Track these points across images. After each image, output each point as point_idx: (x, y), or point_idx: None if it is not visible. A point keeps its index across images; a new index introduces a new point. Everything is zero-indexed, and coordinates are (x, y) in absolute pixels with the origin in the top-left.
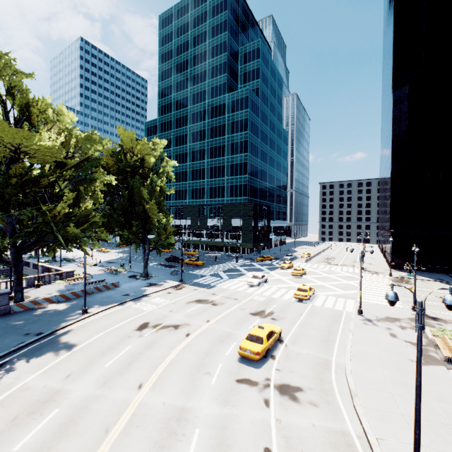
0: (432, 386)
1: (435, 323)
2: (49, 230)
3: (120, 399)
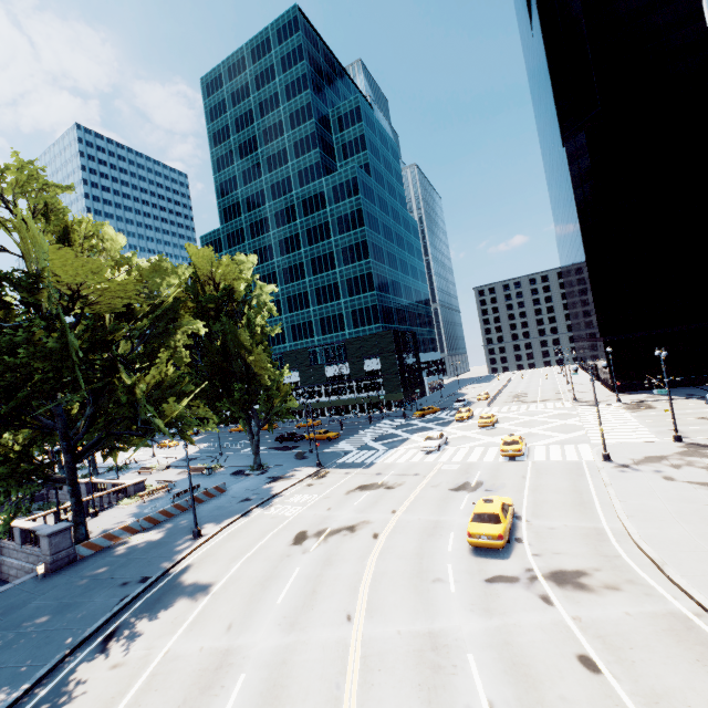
0: None
1: None
2: (131, 414)
3: (330, 641)
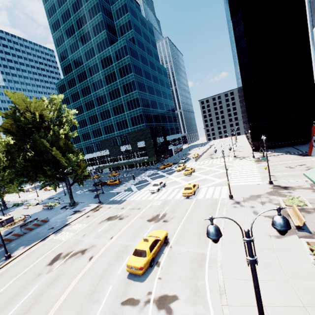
0: (288, 261)
1: (286, 192)
2: None
3: None
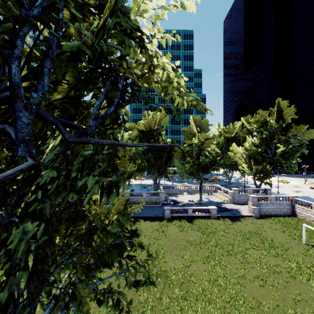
0: None
1: None
2: (284, 165)
3: None
